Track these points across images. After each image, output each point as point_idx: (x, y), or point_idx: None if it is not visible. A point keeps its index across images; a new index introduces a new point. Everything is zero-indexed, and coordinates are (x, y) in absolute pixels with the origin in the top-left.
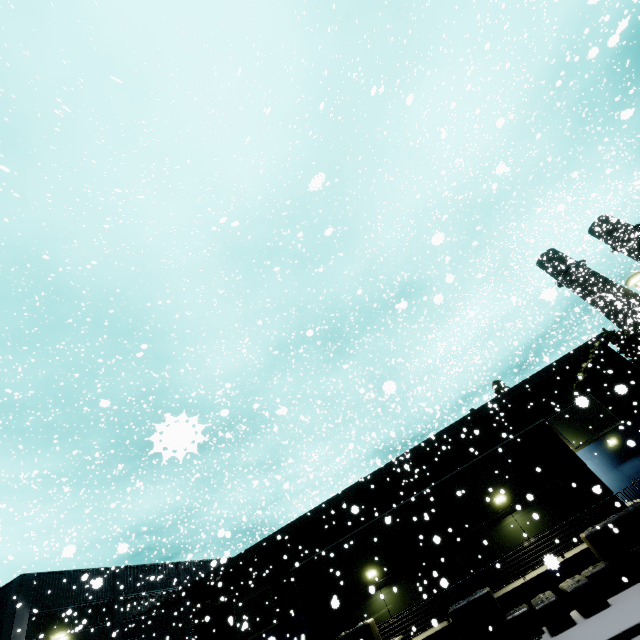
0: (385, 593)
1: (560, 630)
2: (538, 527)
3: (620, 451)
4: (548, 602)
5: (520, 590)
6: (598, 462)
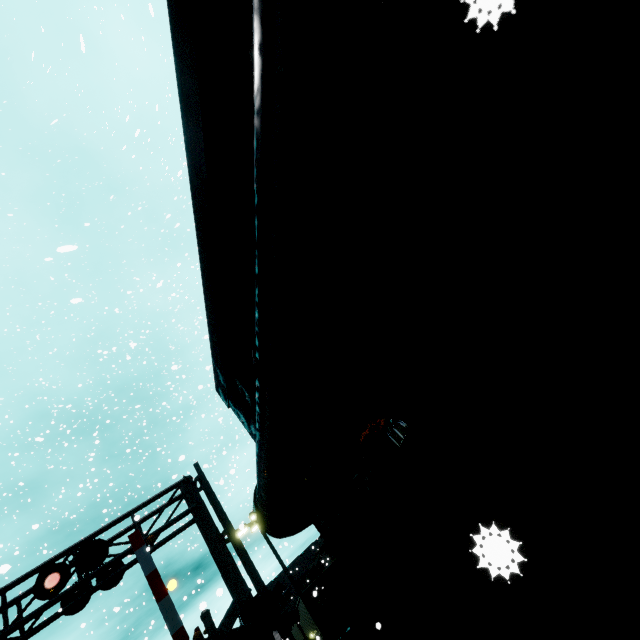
0: None
1: None
2: None
3: None
4: None
5: None
6: None
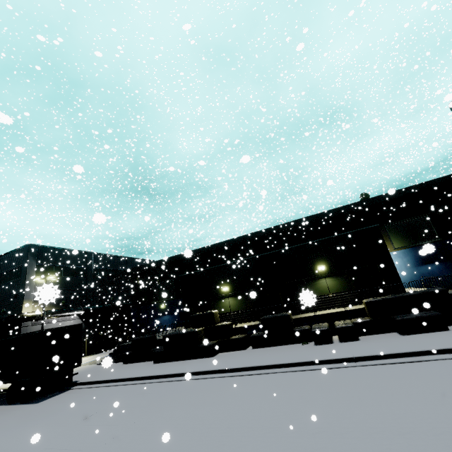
0: (231, 300)
1: (321, 344)
2: (339, 289)
3: (426, 257)
4: (321, 329)
5: (309, 318)
6: (406, 261)
